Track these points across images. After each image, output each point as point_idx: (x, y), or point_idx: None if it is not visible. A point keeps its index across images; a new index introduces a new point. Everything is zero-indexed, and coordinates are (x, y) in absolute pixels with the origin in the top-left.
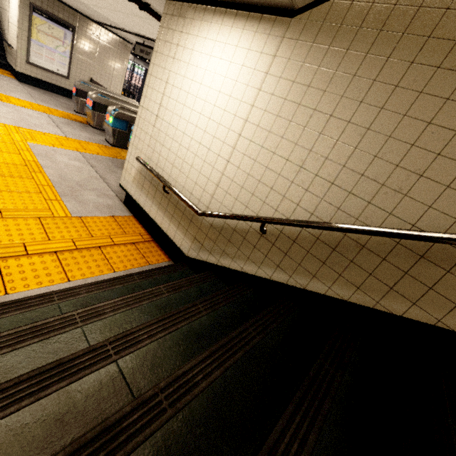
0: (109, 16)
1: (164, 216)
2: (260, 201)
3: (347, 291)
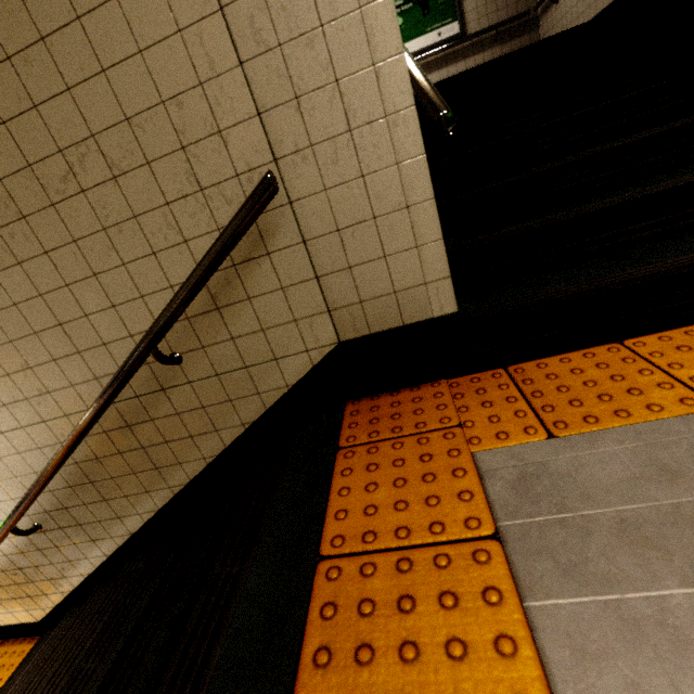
0: None
1: None
2: None
3: (148, 503)
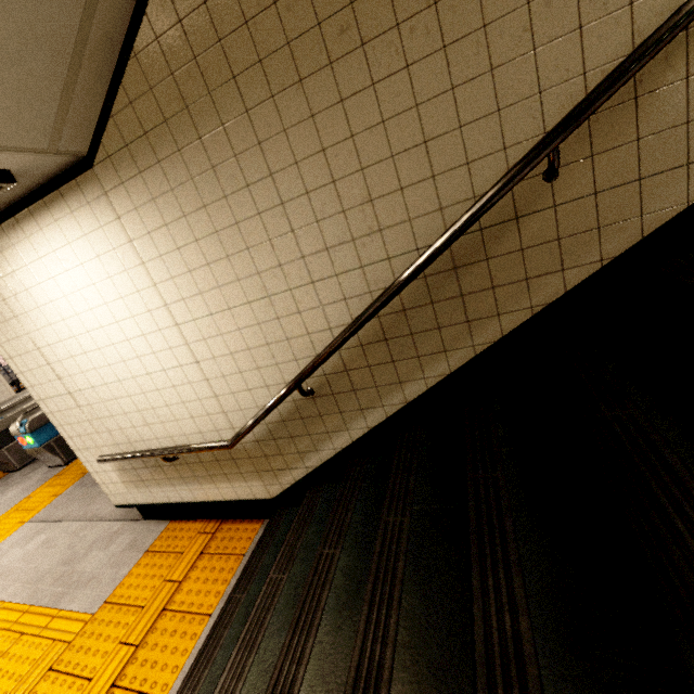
0: None
1: (202, 486)
2: (273, 368)
3: (440, 365)
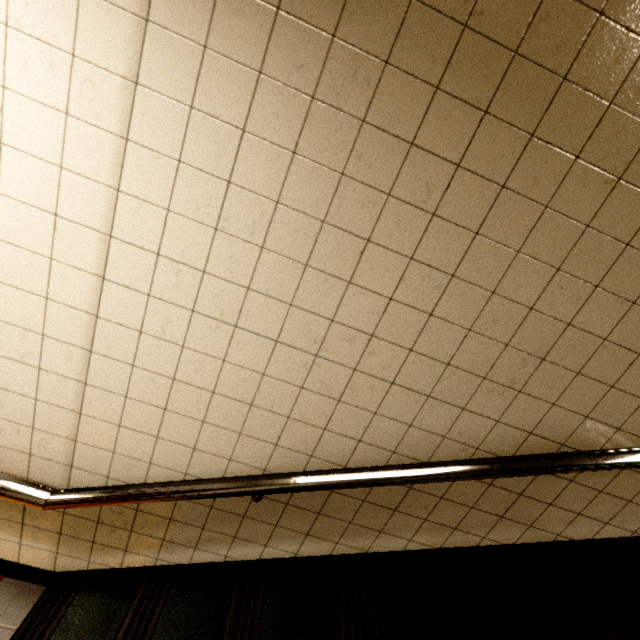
0: None
1: None
2: (230, 434)
3: (439, 537)
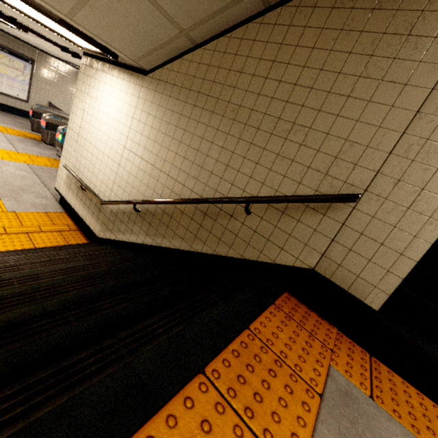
0: (60, 55)
1: (84, 209)
2: (136, 191)
3: (178, 243)
